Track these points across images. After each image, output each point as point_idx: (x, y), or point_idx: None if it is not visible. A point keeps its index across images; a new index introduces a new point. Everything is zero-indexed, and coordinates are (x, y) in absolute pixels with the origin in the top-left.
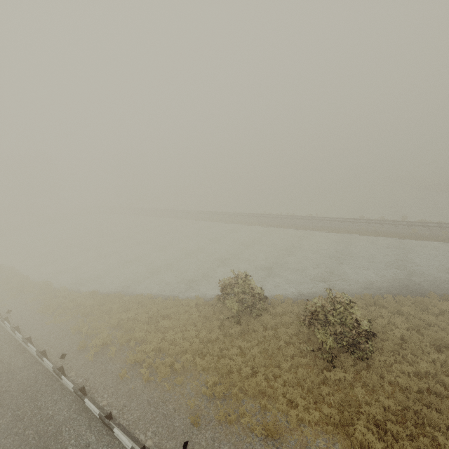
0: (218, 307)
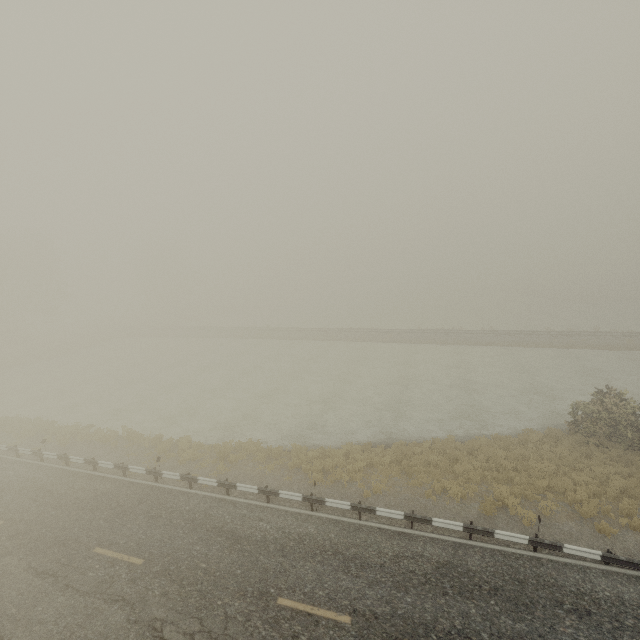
0: (570, 439)
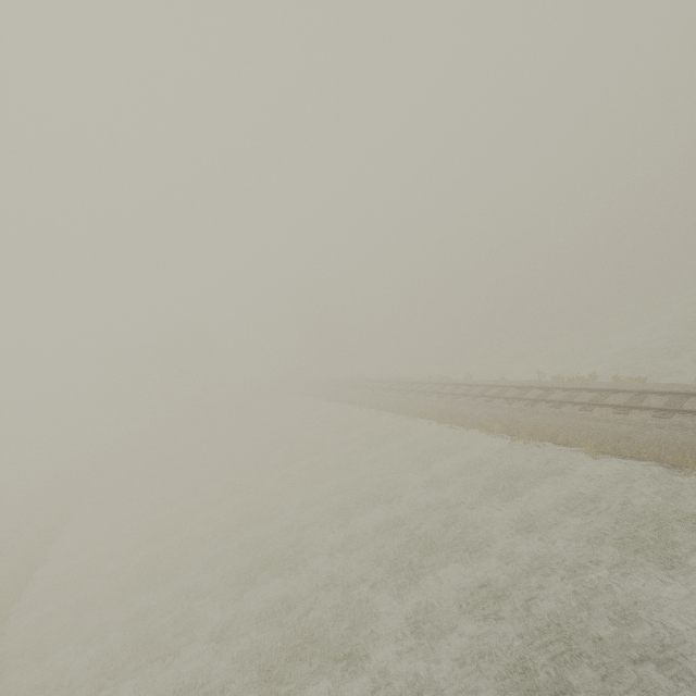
0: None
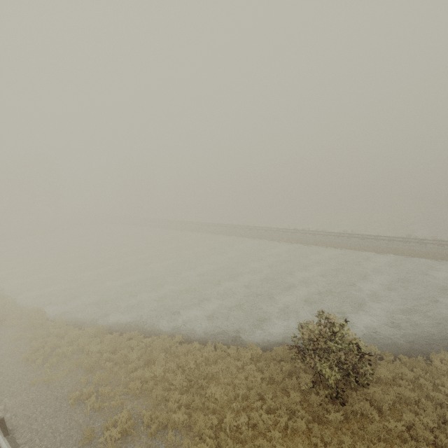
0: (287, 364)
